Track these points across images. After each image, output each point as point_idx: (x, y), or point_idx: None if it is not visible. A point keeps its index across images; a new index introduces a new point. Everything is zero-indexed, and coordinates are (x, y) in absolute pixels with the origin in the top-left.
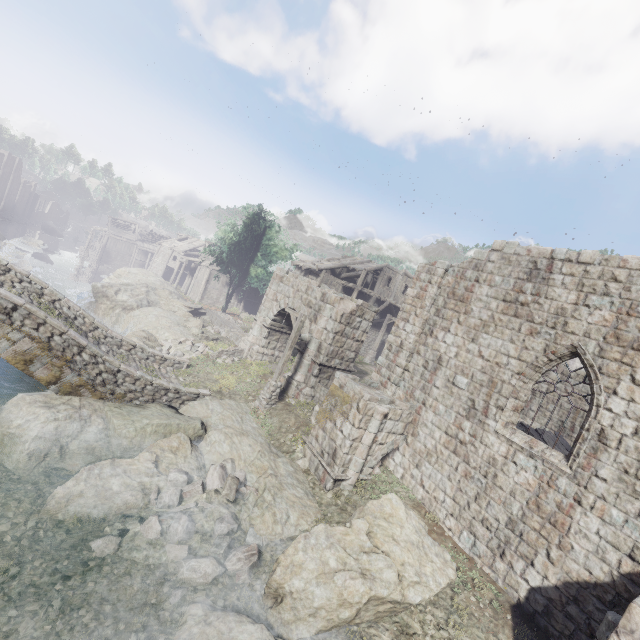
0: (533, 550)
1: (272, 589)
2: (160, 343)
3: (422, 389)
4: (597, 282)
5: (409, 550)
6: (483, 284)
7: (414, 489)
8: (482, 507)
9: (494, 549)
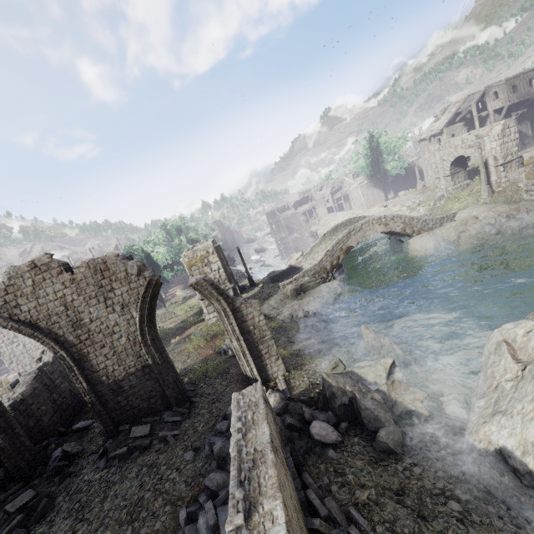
0: None
1: None
2: None
3: None
4: None
5: None
6: None
7: None
8: None
9: None
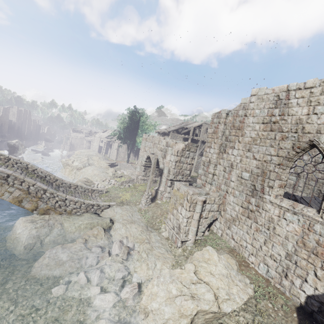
0: (305, 272)
1: (142, 309)
2: (94, 183)
3: (225, 184)
4: (320, 97)
5: (221, 279)
6: (249, 116)
7: (229, 241)
8: (269, 248)
9: (280, 273)
